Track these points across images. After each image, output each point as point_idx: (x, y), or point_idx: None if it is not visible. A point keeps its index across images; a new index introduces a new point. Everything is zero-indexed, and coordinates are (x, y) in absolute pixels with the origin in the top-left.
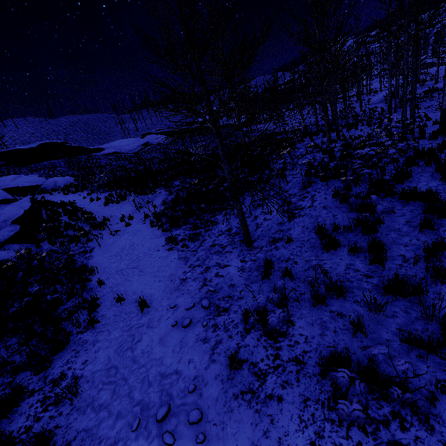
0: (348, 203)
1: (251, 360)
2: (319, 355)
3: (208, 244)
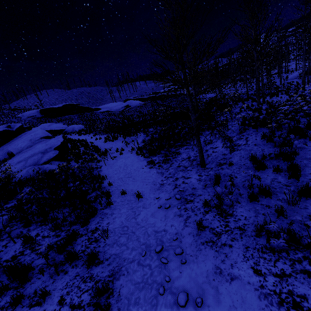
0: (272, 142)
1: (210, 227)
2: (254, 226)
3: (175, 166)
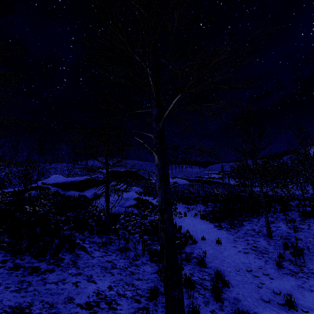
0: None
1: (287, 268)
2: None
3: (242, 232)
